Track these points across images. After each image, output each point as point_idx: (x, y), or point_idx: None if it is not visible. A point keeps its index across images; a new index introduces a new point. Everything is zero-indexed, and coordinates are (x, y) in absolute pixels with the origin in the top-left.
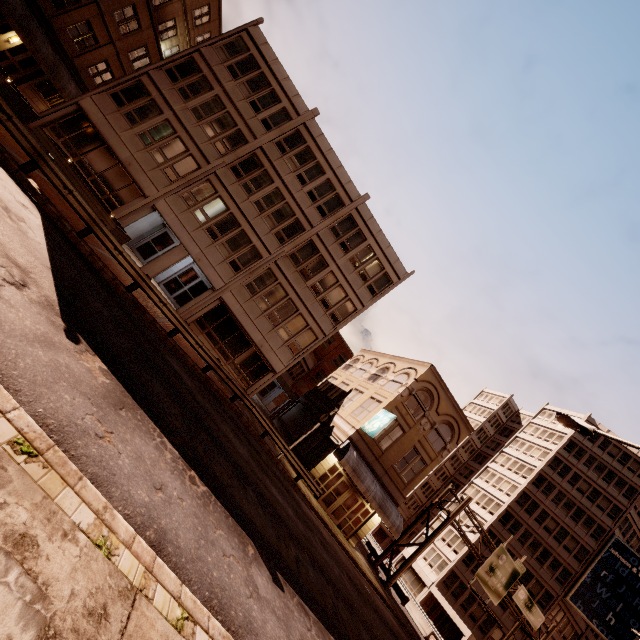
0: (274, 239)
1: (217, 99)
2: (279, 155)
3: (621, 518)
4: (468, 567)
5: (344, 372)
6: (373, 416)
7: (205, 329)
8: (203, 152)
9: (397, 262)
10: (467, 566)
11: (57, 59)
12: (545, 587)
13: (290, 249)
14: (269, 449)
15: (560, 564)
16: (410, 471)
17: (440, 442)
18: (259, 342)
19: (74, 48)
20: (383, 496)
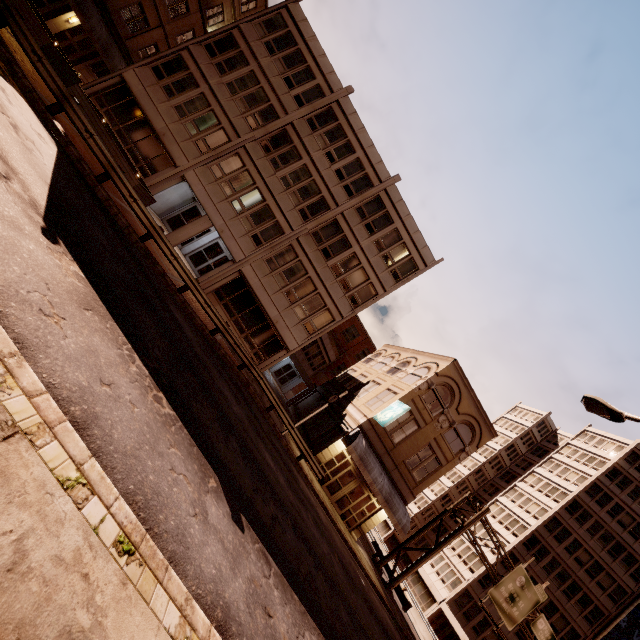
0: (298, 216)
1: (252, 74)
2: (309, 132)
3: None
4: (484, 589)
5: (364, 365)
6: (387, 406)
7: (223, 300)
8: (234, 126)
9: (425, 248)
10: (483, 587)
11: (110, 39)
12: (571, 624)
13: (313, 227)
14: (273, 423)
15: (591, 601)
16: (423, 469)
17: (458, 443)
18: (274, 318)
19: (127, 30)
20: (391, 491)
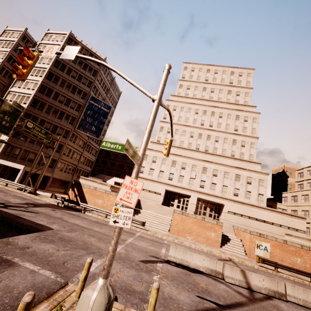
0: None
1: None
2: None
3: (93, 86)
4: (18, 138)
5: None
6: None
7: None
8: None
9: None
10: (17, 138)
11: None
12: (65, 129)
13: None
14: None
15: (70, 116)
16: None
17: None
18: None
19: None
20: None
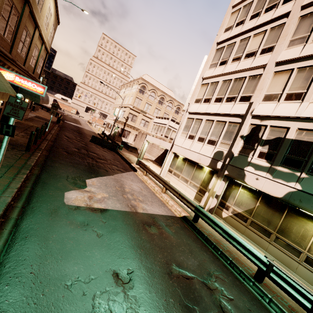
0: None
1: None
2: None
3: None
4: None
5: None
6: None
7: None
8: None
9: None
10: None
11: None
12: None
13: None
14: None
15: None
16: None
17: None
18: None
19: None
20: None
